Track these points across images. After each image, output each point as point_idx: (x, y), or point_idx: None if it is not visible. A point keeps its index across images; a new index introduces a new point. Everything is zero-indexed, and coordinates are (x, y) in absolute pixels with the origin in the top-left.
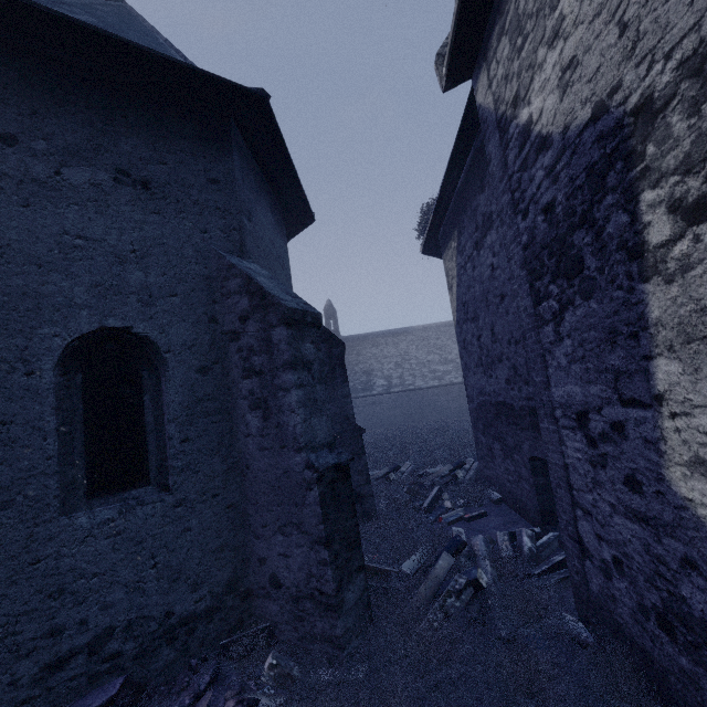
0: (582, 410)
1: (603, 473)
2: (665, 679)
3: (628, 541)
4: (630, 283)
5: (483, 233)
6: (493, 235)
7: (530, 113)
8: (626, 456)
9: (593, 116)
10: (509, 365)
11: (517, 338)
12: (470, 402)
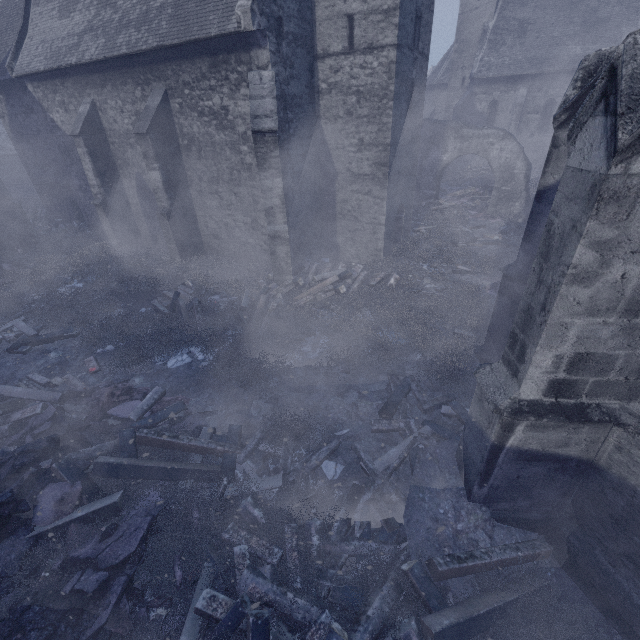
0: (81, 186)
1: (87, 198)
2: (101, 228)
3: (92, 209)
4: (82, 167)
5: (29, 112)
6: (36, 118)
7: (54, 118)
8: (89, 194)
9: (70, 136)
10: (55, 169)
11: (57, 161)
12: (33, 181)
